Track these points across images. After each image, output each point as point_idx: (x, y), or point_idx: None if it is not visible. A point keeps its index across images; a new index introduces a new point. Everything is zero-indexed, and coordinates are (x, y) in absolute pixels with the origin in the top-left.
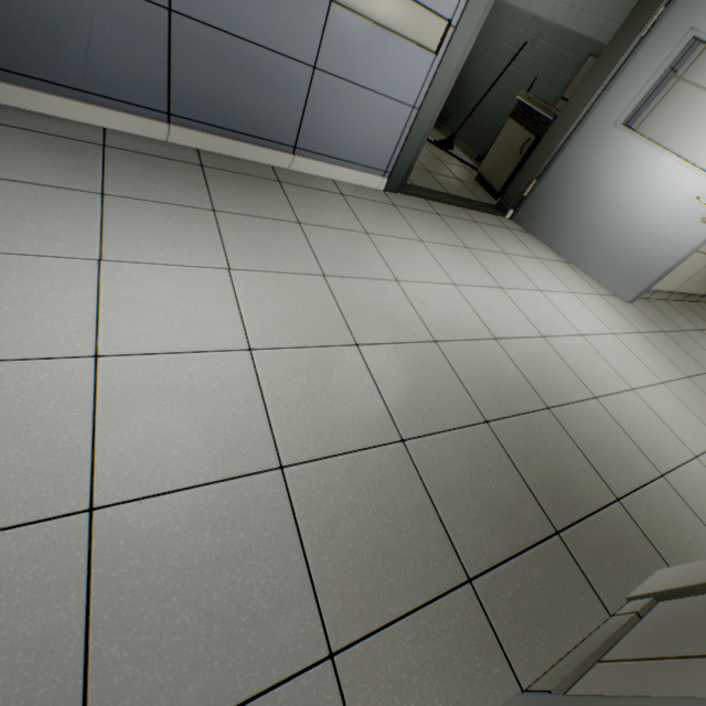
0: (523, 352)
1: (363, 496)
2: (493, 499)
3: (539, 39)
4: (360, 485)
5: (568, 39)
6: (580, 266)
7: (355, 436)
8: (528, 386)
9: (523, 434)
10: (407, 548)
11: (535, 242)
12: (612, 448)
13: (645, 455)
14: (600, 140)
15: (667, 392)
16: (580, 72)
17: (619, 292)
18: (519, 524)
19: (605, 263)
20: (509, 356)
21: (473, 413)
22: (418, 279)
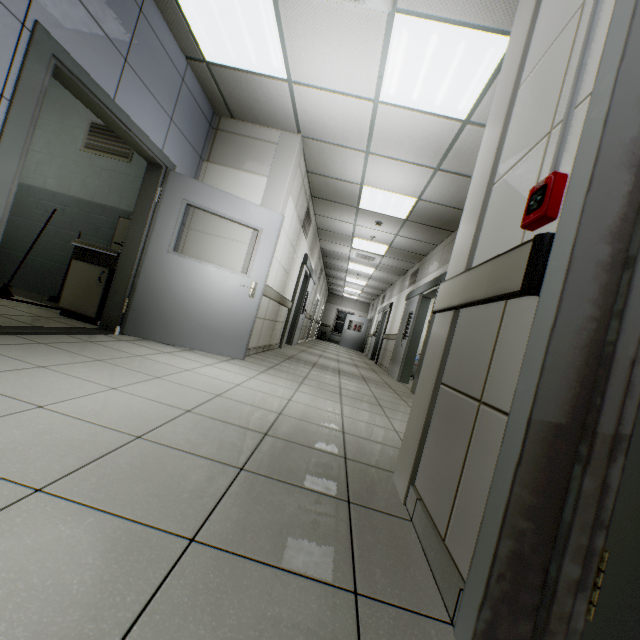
0: (216, 410)
1: (209, 639)
2: (302, 517)
3: (69, 207)
4: (193, 632)
5: (96, 207)
6: (200, 348)
7: (133, 585)
8: (242, 428)
9: (271, 459)
10: (299, 632)
11: (155, 344)
12: (315, 434)
13: (329, 427)
14: (165, 262)
15: (303, 393)
16: (119, 227)
17: (234, 355)
18: (331, 518)
19: (214, 339)
20: (210, 417)
21: (227, 469)
22: (69, 397)
